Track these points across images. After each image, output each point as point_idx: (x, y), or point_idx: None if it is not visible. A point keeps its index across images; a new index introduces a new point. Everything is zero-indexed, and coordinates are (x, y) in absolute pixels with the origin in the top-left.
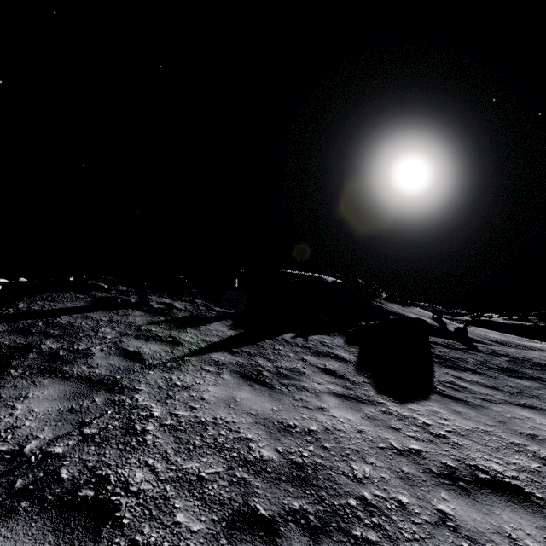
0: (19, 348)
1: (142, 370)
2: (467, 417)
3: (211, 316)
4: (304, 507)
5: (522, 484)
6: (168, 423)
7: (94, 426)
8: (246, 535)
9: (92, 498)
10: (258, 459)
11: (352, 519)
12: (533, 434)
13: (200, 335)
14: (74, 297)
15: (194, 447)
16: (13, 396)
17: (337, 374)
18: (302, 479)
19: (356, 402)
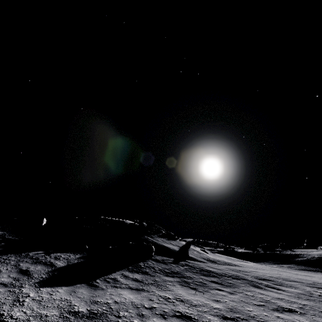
0: None
1: None
2: (73, 294)
3: None
4: None
5: (13, 321)
6: None
7: None
8: None
9: None
10: None
11: None
12: (100, 301)
13: None
14: None
15: None
16: None
17: (28, 273)
18: None
19: (1, 286)
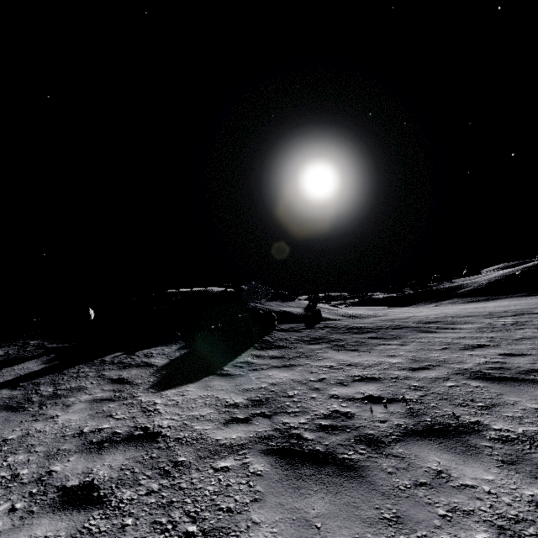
0: None
1: None
2: (210, 388)
3: (31, 356)
4: None
5: (167, 429)
6: None
7: None
8: None
9: None
10: None
11: None
12: (251, 388)
13: None
14: None
15: None
16: None
17: (125, 380)
18: None
19: (106, 402)
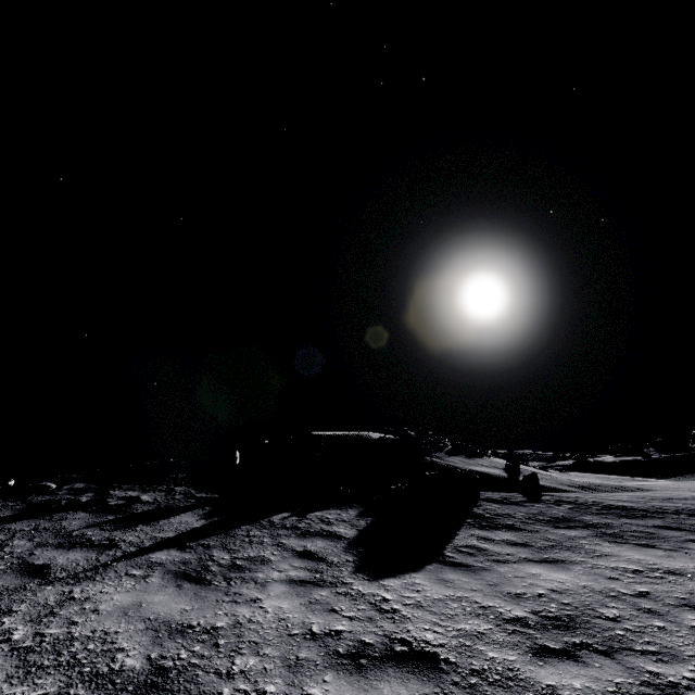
0: None
1: (37, 587)
2: (451, 585)
3: (184, 506)
4: None
5: (444, 650)
6: (24, 646)
7: None
8: None
9: None
10: (114, 670)
11: None
12: (522, 593)
13: (151, 532)
14: (1, 506)
15: (38, 668)
16: None
17: (315, 555)
18: (154, 685)
19: (311, 586)
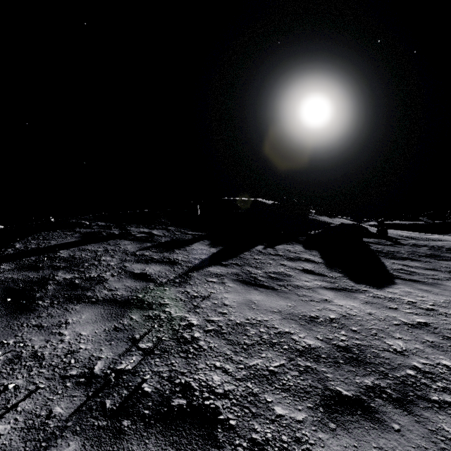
0: (35, 282)
1: (157, 288)
2: (434, 293)
3: (189, 239)
4: (375, 383)
5: None
6: (210, 329)
7: (146, 341)
8: (347, 416)
9: (187, 406)
10: (308, 348)
11: (422, 387)
12: None
13: (189, 254)
14: (63, 234)
15: (247, 346)
16: (54, 324)
17: (315, 272)
18: (356, 360)
19: (346, 292)
